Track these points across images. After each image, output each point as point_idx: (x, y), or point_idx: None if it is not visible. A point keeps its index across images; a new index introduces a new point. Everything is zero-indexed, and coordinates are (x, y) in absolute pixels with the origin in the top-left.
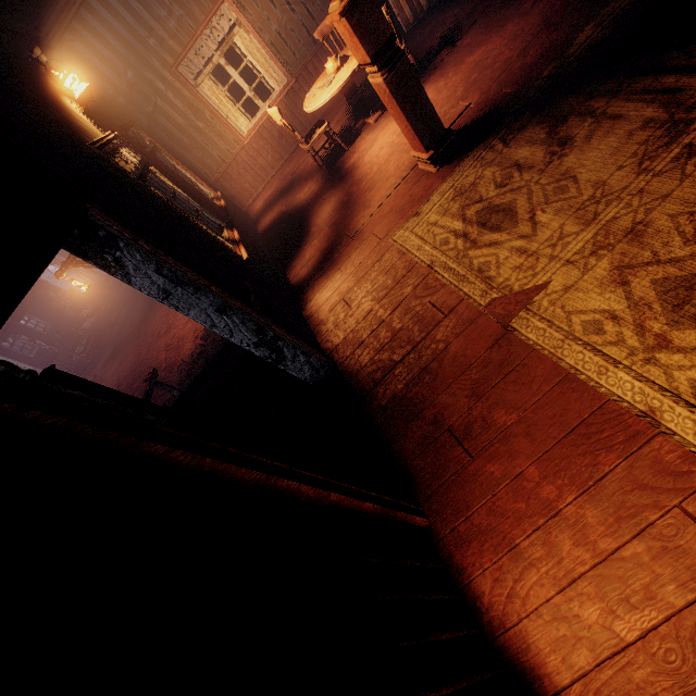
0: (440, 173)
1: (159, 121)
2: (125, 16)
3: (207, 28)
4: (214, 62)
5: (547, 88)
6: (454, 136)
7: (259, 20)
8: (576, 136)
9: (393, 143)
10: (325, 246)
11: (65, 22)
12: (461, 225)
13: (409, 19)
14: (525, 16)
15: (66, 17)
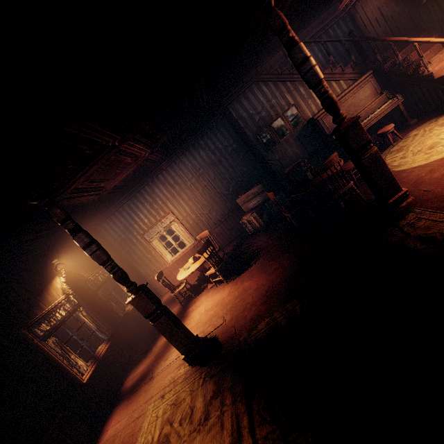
0: (188, 369)
1: (130, 253)
2: (127, 217)
3: (160, 222)
4: (160, 233)
5: (233, 353)
6: (207, 342)
7: (185, 219)
8: (210, 419)
9: (201, 314)
10: (144, 371)
11: (103, 220)
12: (156, 438)
13: (251, 229)
14: (267, 276)
15: (104, 218)
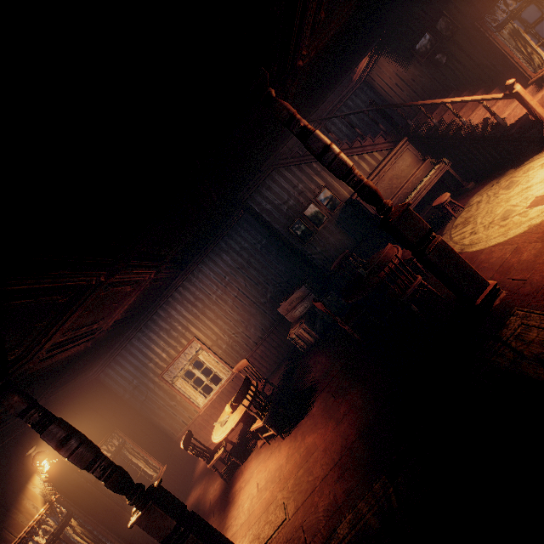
0: None
1: (147, 404)
2: (139, 355)
3: (183, 353)
4: (185, 369)
5: None
6: None
7: (215, 344)
8: None
9: (252, 499)
10: None
11: (106, 364)
12: None
13: (303, 345)
14: (337, 427)
15: (108, 362)
